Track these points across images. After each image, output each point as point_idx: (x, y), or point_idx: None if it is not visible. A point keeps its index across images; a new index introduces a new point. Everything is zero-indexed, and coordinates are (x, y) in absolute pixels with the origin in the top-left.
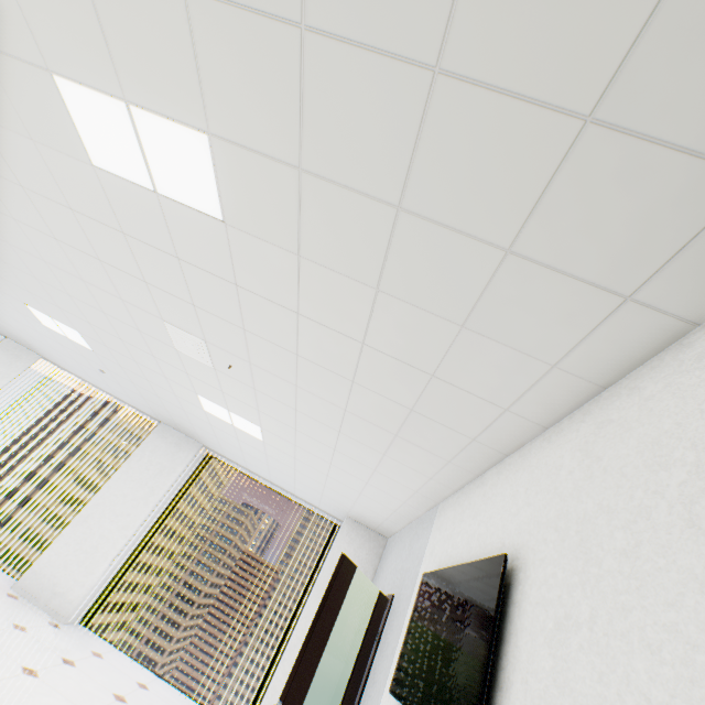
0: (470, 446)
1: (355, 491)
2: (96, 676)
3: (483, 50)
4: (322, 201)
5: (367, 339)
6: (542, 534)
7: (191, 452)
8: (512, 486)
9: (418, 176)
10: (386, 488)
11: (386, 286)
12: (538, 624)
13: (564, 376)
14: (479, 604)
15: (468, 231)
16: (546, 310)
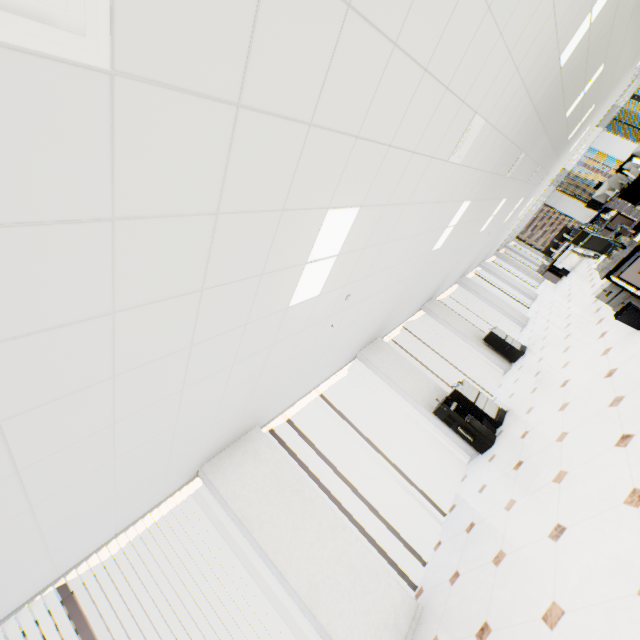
0: None
1: None
2: None
3: None
4: None
5: None
6: None
7: (604, 134)
8: None
9: None
10: None
11: None
12: None
13: None
14: None
15: None
16: None
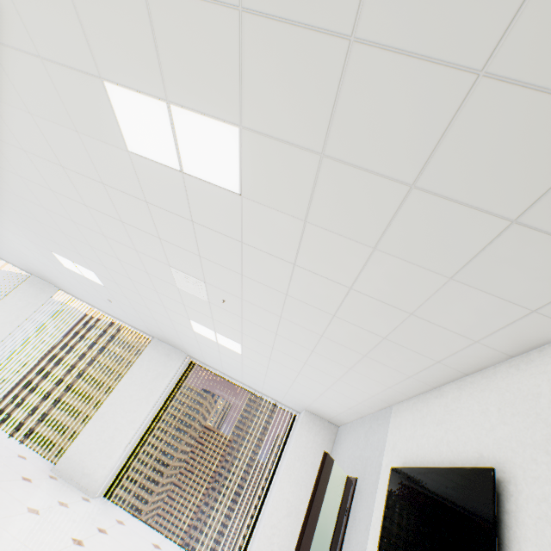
0: (433, 366)
1: (316, 393)
2: (123, 541)
3: (535, 55)
4: (337, 179)
5: (355, 285)
6: (529, 454)
7: (178, 360)
8: (480, 403)
9: (438, 161)
10: (345, 392)
11: (383, 246)
12: (544, 537)
13: (542, 319)
14: (471, 509)
15: (477, 205)
16: (539, 268)
